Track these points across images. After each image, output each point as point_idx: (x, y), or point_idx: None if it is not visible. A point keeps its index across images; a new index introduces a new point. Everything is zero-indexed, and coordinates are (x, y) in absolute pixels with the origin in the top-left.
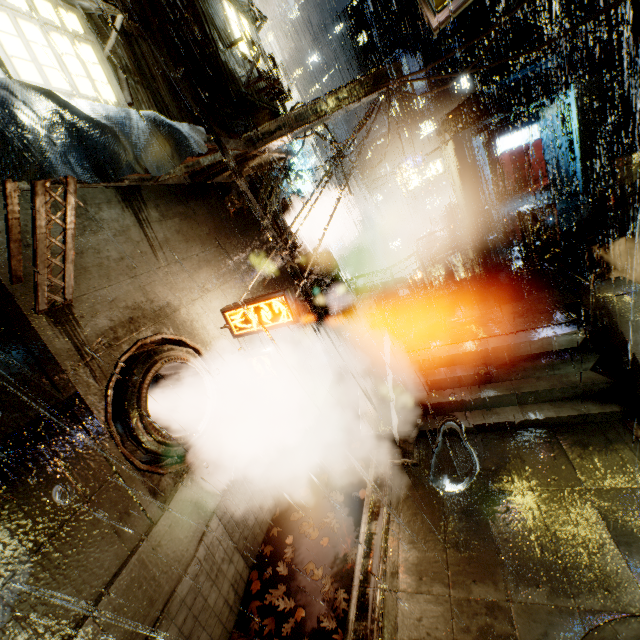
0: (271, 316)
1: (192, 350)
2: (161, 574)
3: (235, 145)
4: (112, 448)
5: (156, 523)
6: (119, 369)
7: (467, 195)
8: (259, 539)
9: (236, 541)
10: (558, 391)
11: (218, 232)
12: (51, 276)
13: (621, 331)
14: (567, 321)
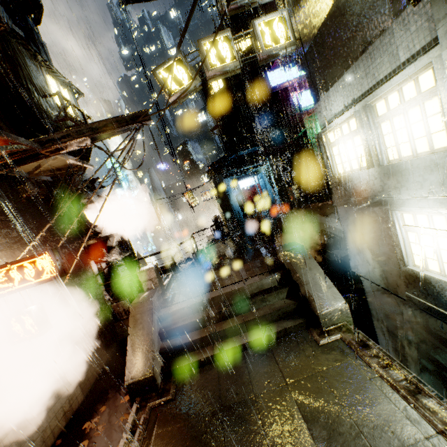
0: (34, 273)
1: None
2: None
3: (18, 140)
4: None
5: None
6: None
7: (224, 210)
8: None
9: None
10: (269, 315)
11: (3, 210)
12: None
13: (295, 269)
14: (270, 269)
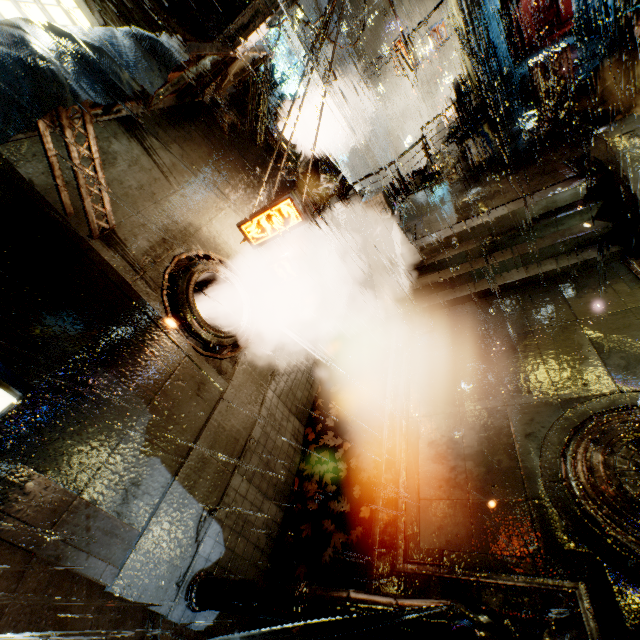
0: (282, 221)
1: (220, 262)
2: (238, 424)
3: (213, 49)
4: (179, 338)
5: (225, 391)
6: (167, 281)
7: (476, 61)
8: (308, 408)
9: (290, 408)
10: (560, 245)
11: (217, 152)
12: (94, 204)
13: (623, 172)
14: (573, 175)
